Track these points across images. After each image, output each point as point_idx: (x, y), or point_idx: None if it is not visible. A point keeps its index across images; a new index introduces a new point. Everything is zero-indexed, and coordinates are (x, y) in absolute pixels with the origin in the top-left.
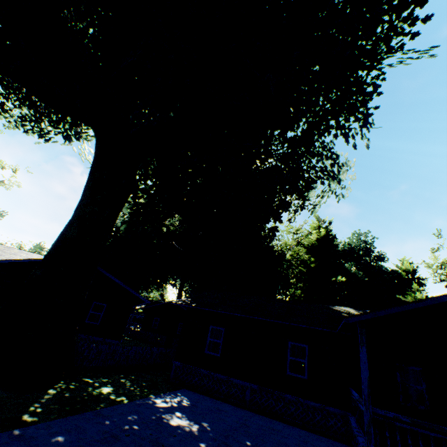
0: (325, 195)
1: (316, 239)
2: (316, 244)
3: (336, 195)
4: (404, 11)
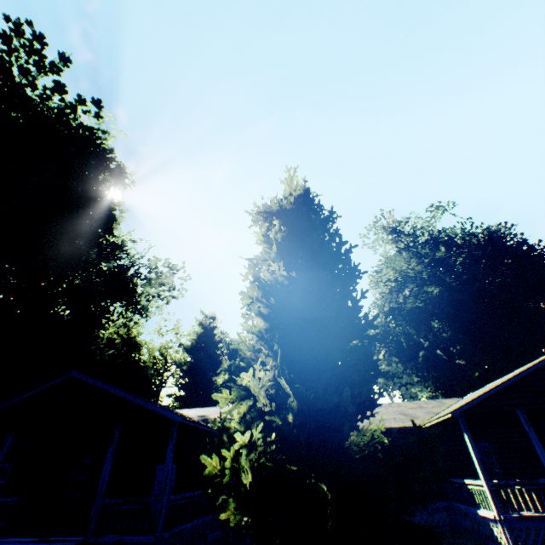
0: (158, 298)
1: (197, 337)
2: (195, 343)
3: (164, 298)
4: (105, 171)
